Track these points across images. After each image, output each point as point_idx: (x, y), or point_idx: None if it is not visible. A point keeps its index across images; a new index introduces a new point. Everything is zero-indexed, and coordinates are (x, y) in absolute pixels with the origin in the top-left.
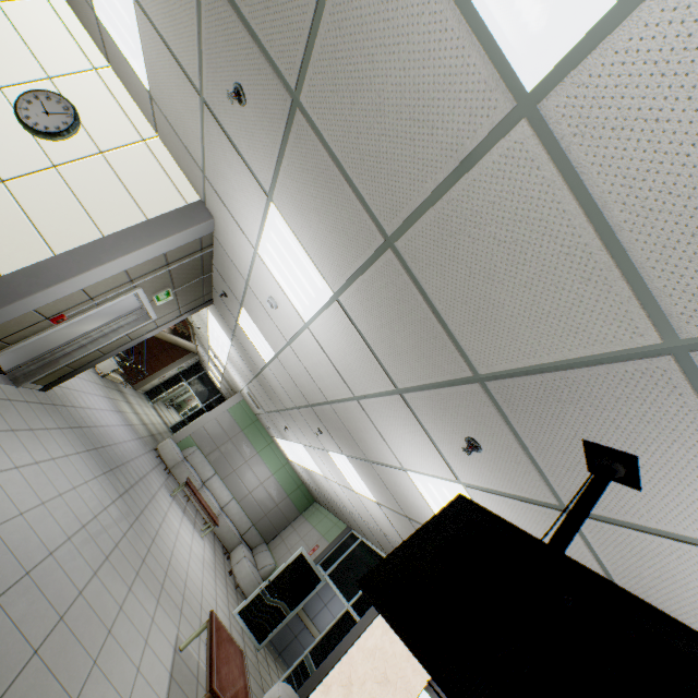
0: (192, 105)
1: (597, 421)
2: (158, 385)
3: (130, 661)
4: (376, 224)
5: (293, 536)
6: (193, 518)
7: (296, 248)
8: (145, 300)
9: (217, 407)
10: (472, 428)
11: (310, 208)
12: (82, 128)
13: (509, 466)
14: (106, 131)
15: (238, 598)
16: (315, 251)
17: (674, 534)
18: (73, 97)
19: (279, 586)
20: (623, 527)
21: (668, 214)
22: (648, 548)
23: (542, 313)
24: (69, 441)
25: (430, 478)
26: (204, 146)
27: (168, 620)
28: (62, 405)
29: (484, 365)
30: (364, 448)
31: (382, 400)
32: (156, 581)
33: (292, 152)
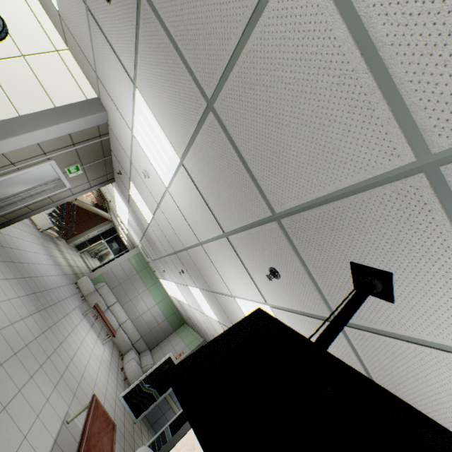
0: (82, 14)
1: (361, 244)
2: (85, 241)
3: (18, 430)
4: (201, 90)
5: (168, 345)
6: (98, 331)
7: (154, 125)
8: (59, 171)
9: (121, 256)
10: (273, 259)
11: (159, 87)
12: (9, 36)
13: (299, 288)
14: (28, 41)
15: (125, 386)
16: (166, 125)
17: (419, 340)
18: (4, 14)
19: (153, 379)
20: (379, 335)
21: (427, 15)
22: (398, 351)
23: (319, 149)
24: (0, 270)
25: (249, 302)
26: (94, 50)
27: (61, 400)
28: (1, 245)
29: (279, 205)
30: (209, 282)
31: (216, 243)
32: (57, 372)
33: (143, 37)
